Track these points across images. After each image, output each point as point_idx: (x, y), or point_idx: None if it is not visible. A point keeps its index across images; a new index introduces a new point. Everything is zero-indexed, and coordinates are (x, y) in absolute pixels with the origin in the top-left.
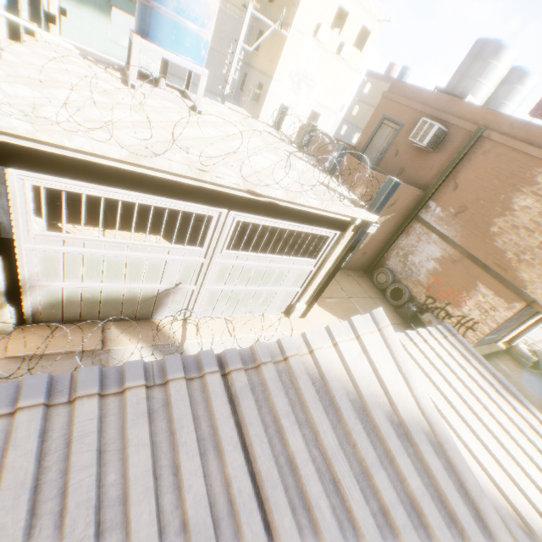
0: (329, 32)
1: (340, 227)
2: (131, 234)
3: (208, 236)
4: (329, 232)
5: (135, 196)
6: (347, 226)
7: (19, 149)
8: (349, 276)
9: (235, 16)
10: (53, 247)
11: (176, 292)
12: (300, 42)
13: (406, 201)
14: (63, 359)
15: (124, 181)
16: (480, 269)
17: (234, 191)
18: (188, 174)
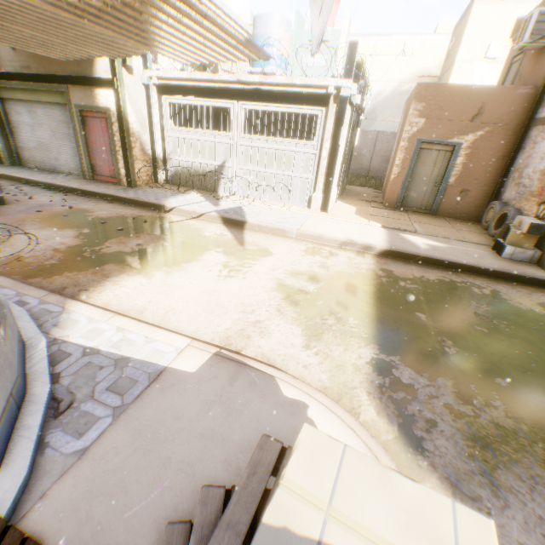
0: (502, 45)
1: (322, 102)
2: (199, 125)
3: (231, 123)
4: (316, 111)
5: (198, 102)
6: (328, 100)
7: (164, 87)
8: (439, 218)
9: None
10: (175, 135)
11: (224, 170)
12: (467, 70)
13: (503, 108)
14: (169, 190)
15: (192, 93)
16: None
17: (234, 86)
18: (209, 78)
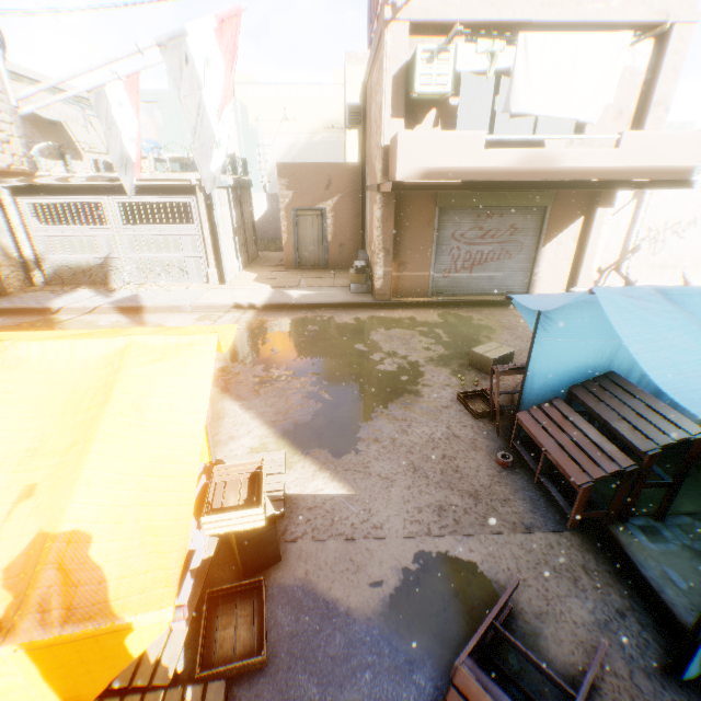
0: None
1: (190, 191)
2: (71, 221)
3: (108, 216)
4: (188, 198)
5: (64, 199)
6: (195, 189)
7: (18, 188)
8: (329, 271)
9: (333, 140)
10: (45, 234)
11: (113, 261)
12: None
13: (345, 178)
14: (53, 292)
15: (54, 192)
16: (373, 192)
17: (100, 183)
18: None
